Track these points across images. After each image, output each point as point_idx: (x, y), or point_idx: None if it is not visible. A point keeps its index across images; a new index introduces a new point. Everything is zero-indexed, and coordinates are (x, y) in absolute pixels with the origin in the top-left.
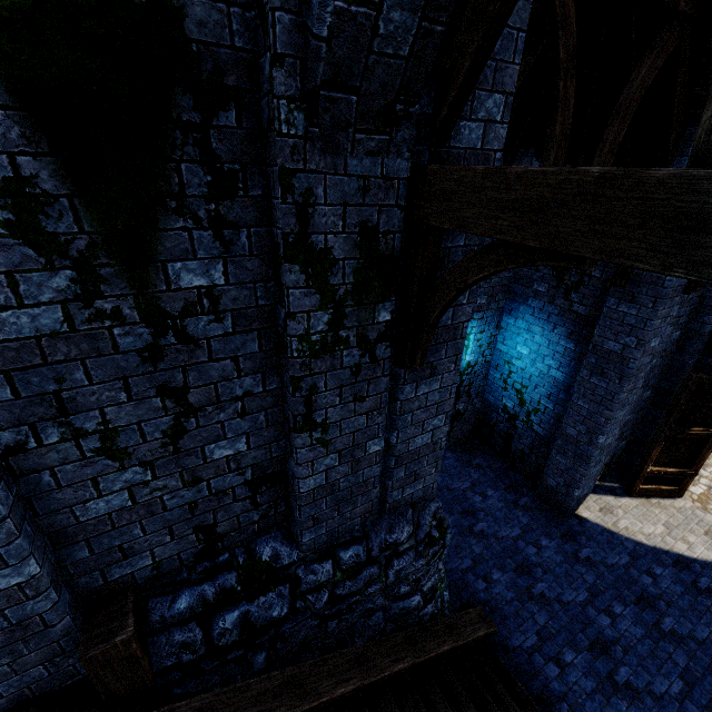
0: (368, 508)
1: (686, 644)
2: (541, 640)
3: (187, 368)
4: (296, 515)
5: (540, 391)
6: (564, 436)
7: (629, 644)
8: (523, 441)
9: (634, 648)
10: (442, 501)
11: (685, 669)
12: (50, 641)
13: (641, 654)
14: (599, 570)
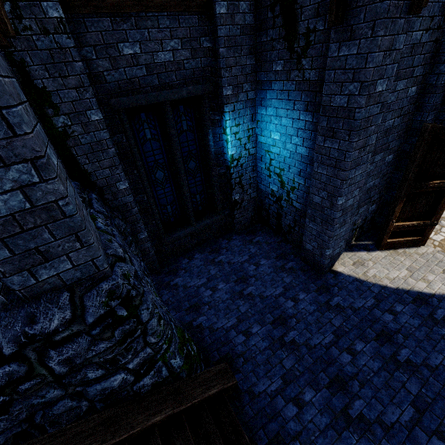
0: None
1: (420, 372)
2: (285, 383)
3: None
4: None
5: (292, 170)
6: (312, 205)
7: (365, 378)
8: (288, 217)
9: (370, 381)
10: (222, 273)
11: (417, 396)
12: None
13: (376, 386)
14: (346, 314)
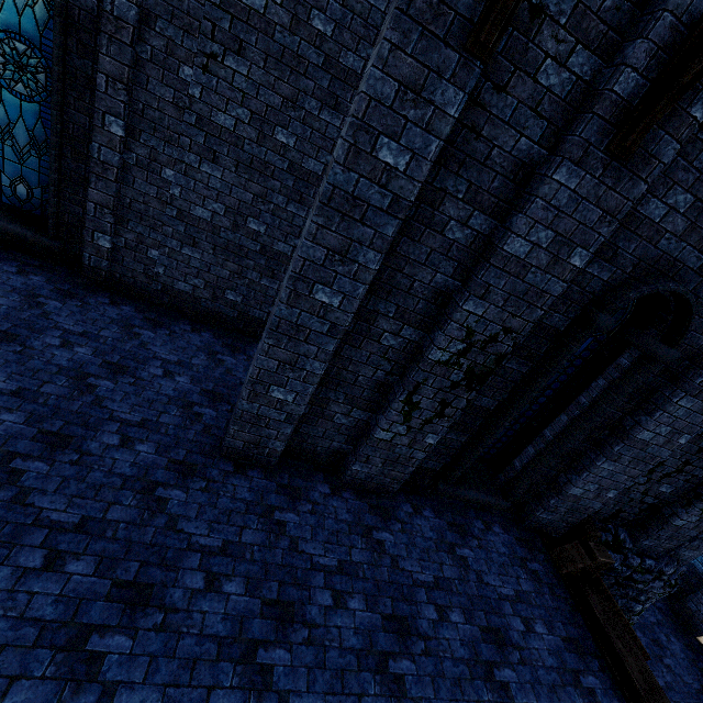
0: (669, 548)
1: None
2: (667, 687)
3: (699, 458)
4: (652, 530)
5: None
6: None
7: None
8: None
9: None
10: None
11: None
12: (578, 518)
13: None
14: None
